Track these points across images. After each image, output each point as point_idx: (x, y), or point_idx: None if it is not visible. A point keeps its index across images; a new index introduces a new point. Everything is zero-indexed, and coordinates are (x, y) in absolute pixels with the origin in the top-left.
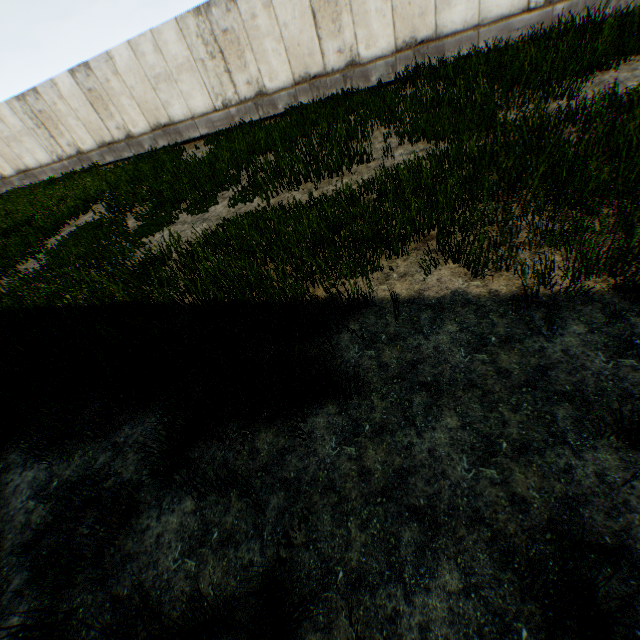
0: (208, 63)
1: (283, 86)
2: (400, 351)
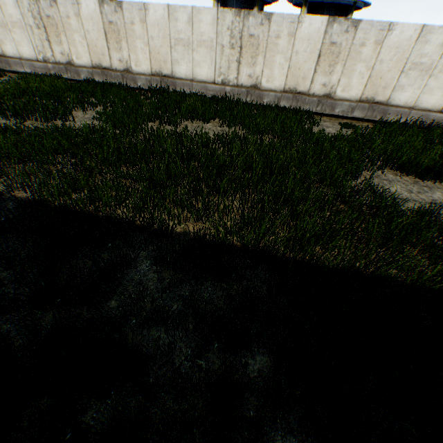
0: (36, 30)
1: (85, 65)
2: None
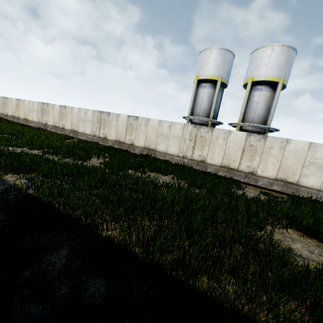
0: (96, 123)
1: (112, 139)
2: None
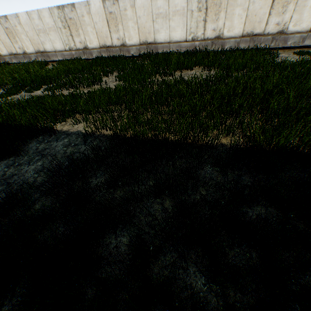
0: (63, 30)
1: (95, 47)
2: (47, 145)
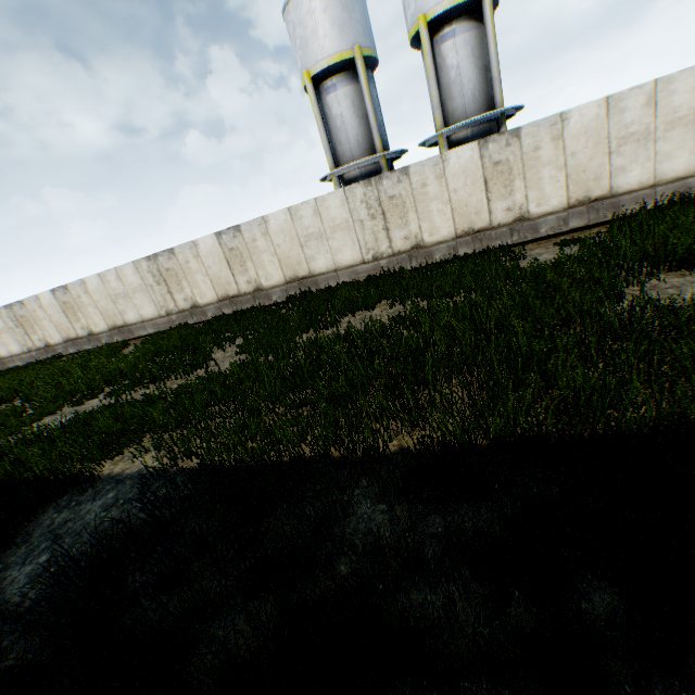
0: (156, 287)
1: (211, 301)
2: (72, 513)
